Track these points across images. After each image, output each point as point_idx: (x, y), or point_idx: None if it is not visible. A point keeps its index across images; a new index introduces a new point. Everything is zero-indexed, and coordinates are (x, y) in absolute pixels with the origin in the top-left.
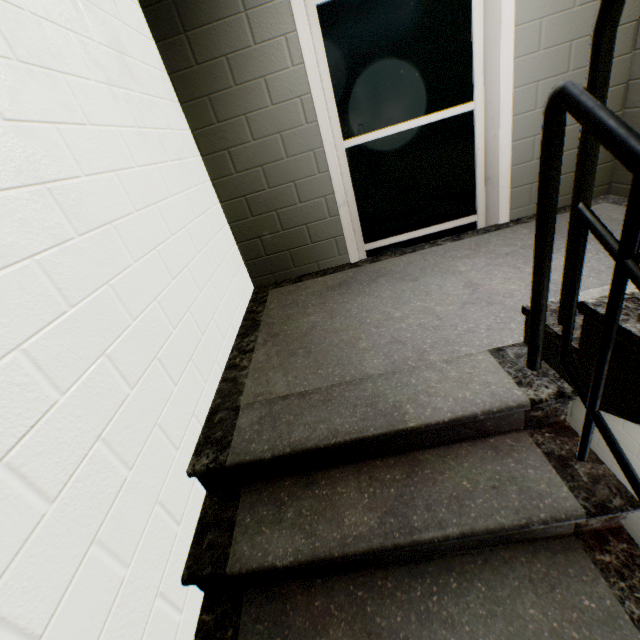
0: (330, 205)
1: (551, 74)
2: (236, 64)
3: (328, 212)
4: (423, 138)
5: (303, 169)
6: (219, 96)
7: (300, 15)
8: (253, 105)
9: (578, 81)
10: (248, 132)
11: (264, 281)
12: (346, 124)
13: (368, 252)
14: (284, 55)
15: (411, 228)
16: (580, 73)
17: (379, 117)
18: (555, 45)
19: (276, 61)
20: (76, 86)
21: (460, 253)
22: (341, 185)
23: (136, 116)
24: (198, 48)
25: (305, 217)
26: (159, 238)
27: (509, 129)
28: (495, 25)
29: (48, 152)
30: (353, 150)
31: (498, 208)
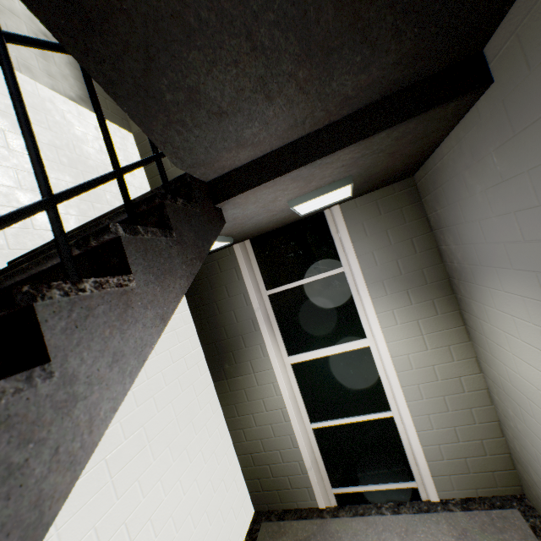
0: (302, 466)
1: (436, 411)
2: (249, 392)
3: (301, 470)
4: (362, 426)
5: (284, 443)
6: (240, 404)
7: (279, 376)
8: (256, 410)
9: (459, 416)
10: (253, 421)
11: (261, 507)
12: (311, 414)
13: (336, 493)
14: (272, 390)
15: (365, 482)
16: (458, 412)
17: (331, 412)
18: (433, 396)
19: (268, 392)
20: (165, 478)
21: (391, 538)
22: (308, 456)
23: (191, 455)
24: (231, 385)
25: (287, 471)
26: (187, 539)
27: (417, 439)
28: (390, 383)
29: (144, 540)
30: (317, 428)
31: (426, 488)
